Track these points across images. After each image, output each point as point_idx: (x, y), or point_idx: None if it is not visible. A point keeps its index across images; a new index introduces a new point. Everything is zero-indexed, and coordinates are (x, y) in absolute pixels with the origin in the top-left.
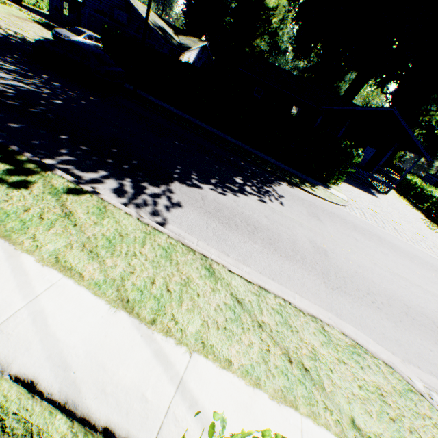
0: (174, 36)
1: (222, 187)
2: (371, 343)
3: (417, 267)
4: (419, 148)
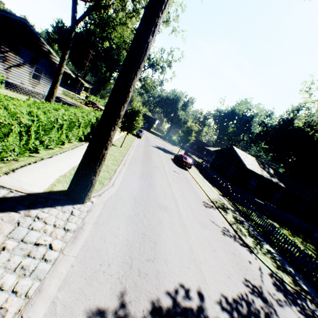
0: None
1: None
2: None
3: None
4: (82, 82)
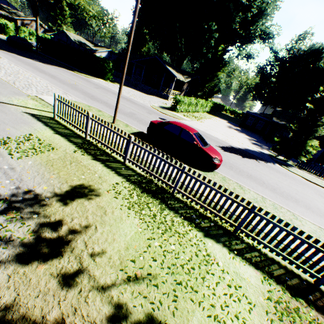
0: (92, 47)
1: (23, 57)
2: (6, 59)
3: (82, 80)
4: (171, 72)
